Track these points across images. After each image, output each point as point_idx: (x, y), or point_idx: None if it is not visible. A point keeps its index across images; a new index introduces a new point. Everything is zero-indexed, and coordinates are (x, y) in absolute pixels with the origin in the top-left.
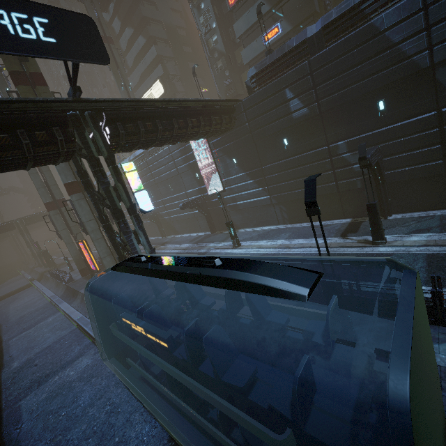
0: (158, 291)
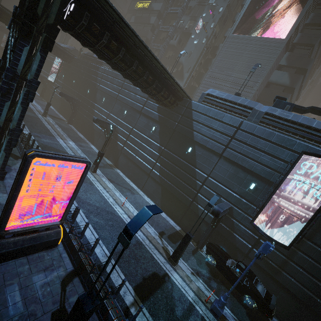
0: None
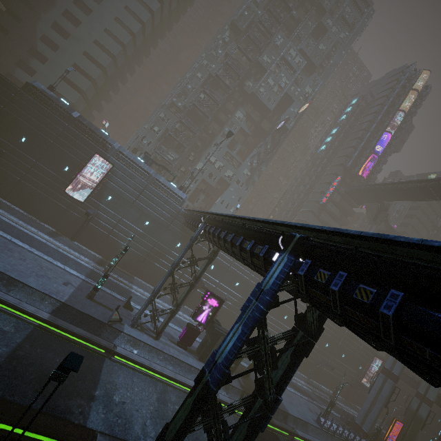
0: None
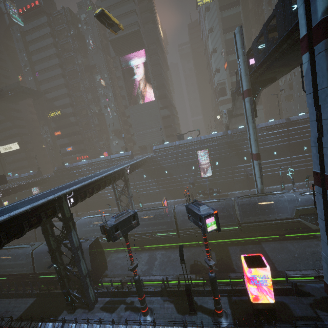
0: None
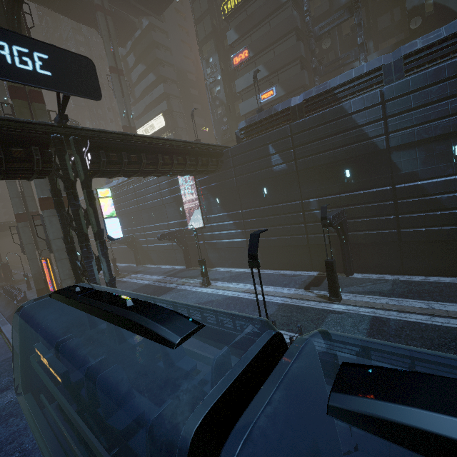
0: (94, 324)
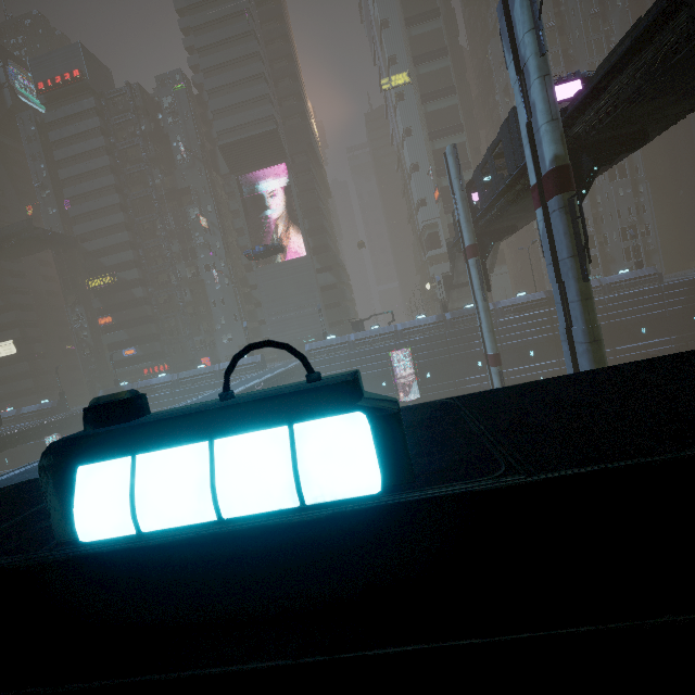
0: None
